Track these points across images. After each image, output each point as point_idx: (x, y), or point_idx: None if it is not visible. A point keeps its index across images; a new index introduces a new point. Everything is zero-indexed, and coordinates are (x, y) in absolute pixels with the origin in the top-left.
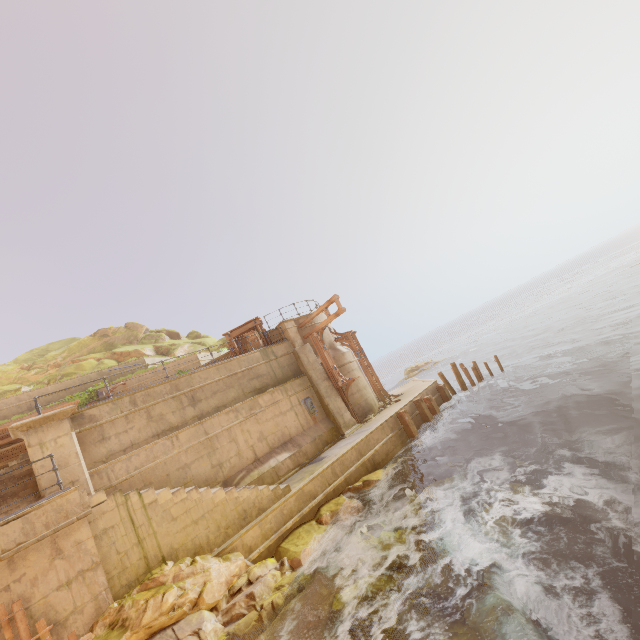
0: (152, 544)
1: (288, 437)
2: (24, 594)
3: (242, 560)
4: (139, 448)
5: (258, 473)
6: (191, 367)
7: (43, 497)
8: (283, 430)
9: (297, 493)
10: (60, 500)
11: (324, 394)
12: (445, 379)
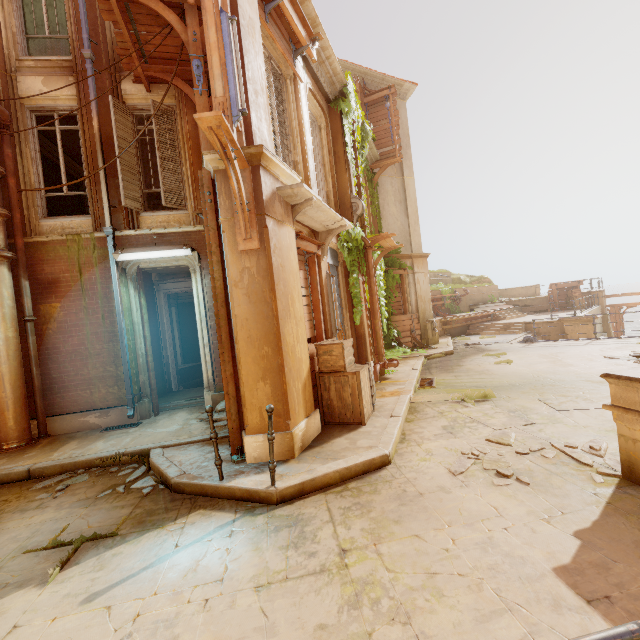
0: None
1: None
2: None
3: None
4: None
5: None
6: (494, 294)
7: None
8: None
9: None
10: None
11: None
12: None
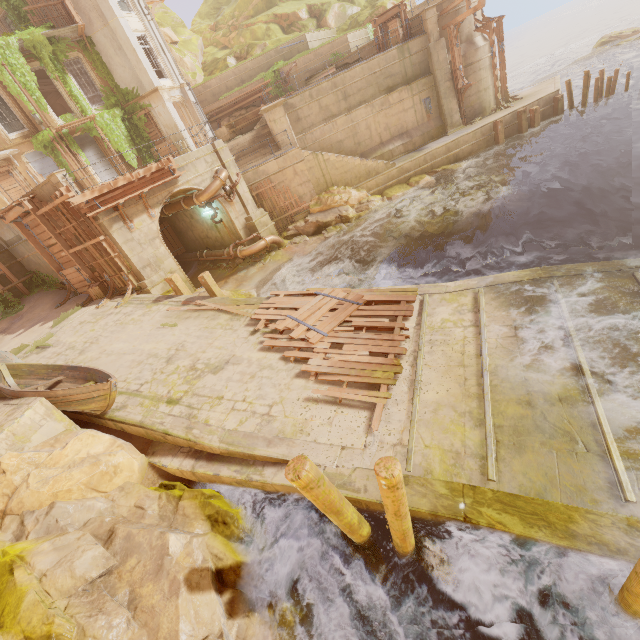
0: (328, 178)
1: (405, 130)
2: (288, 185)
3: (365, 193)
4: (316, 128)
5: (381, 152)
6: (342, 50)
7: (280, 148)
8: (402, 124)
9: (399, 168)
10: (293, 152)
11: (442, 96)
12: (569, 89)
